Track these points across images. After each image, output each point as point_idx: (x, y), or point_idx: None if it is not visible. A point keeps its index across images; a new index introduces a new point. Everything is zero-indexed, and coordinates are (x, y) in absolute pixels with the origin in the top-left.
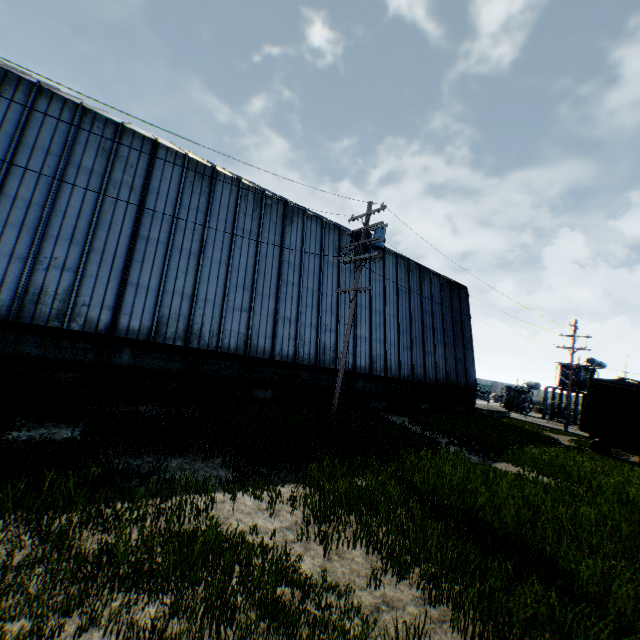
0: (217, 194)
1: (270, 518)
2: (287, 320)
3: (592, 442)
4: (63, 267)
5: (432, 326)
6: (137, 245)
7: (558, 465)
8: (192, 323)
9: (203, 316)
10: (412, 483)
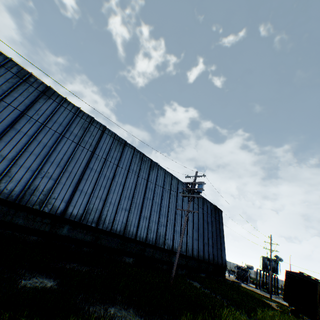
0: (125, 152)
1: None
2: (145, 218)
3: (291, 308)
4: (50, 177)
5: (207, 228)
6: (86, 171)
7: None
8: (102, 214)
9: (108, 211)
10: None
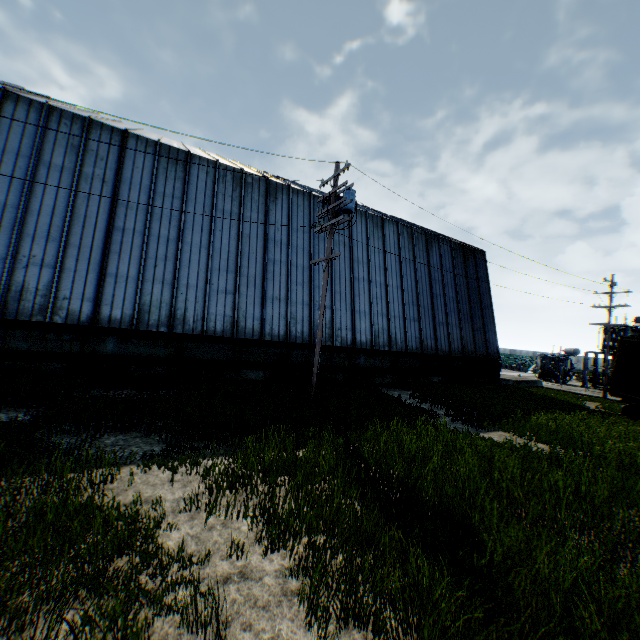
0: (193, 178)
1: (173, 489)
2: (276, 299)
3: (623, 407)
4: (42, 264)
5: (443, 295)
6: (113, 237)
7: (566, 432)
8: (175, 309)
9: (186, 301)
10: (358, 453)
